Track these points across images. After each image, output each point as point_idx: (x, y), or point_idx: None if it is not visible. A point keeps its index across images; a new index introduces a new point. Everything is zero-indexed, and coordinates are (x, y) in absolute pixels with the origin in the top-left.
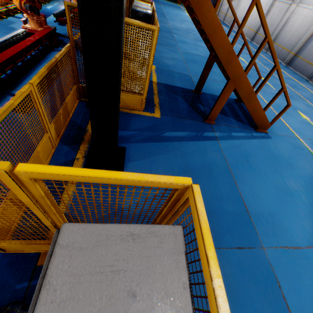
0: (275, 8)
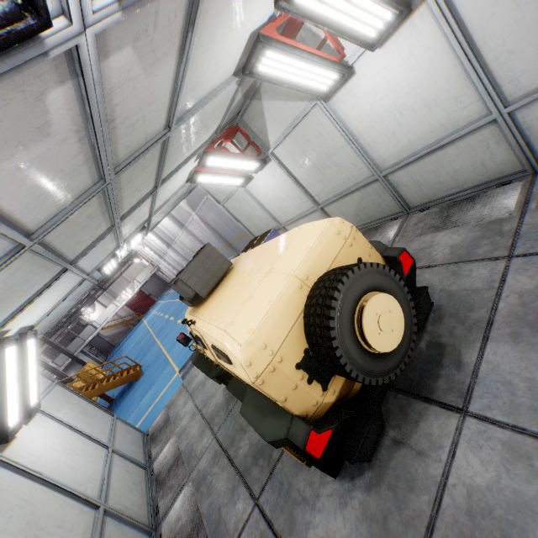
0: (168, 260)
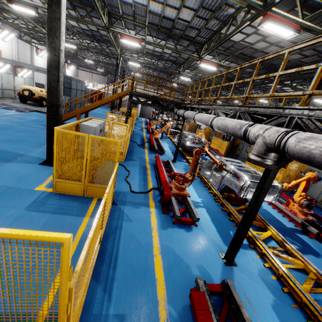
0: None
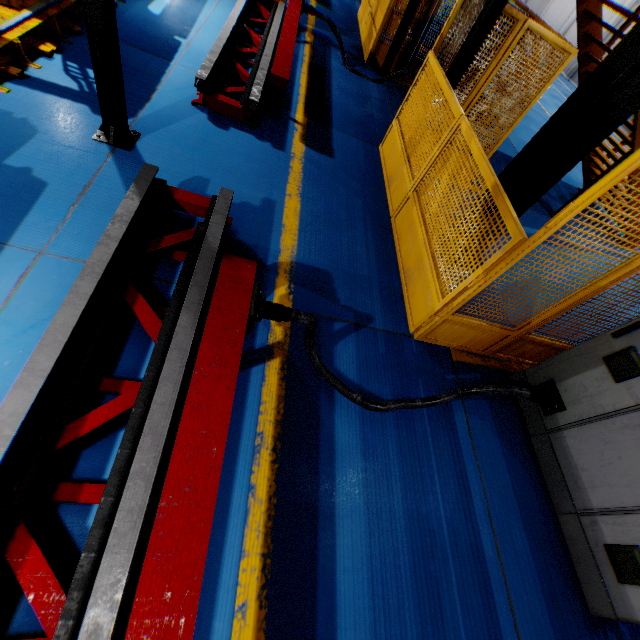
0: None
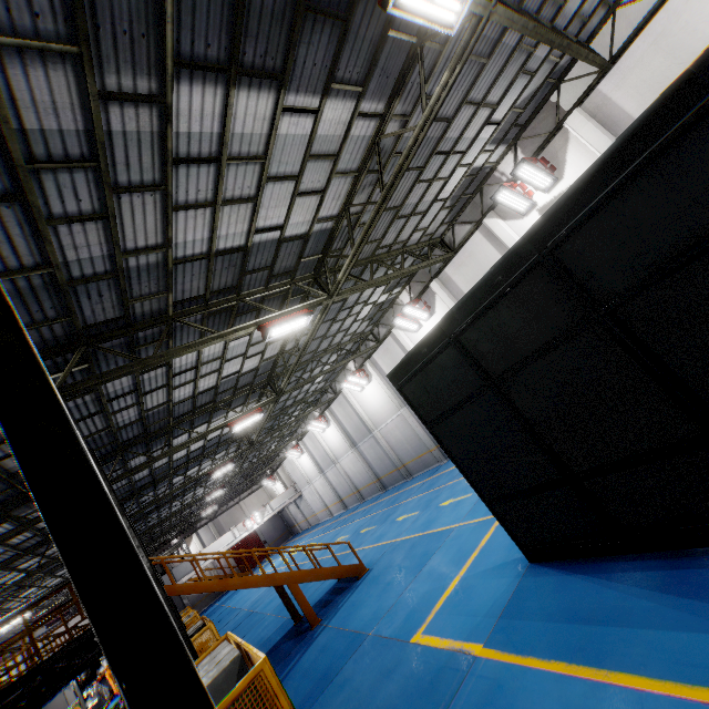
0: (330, 476)
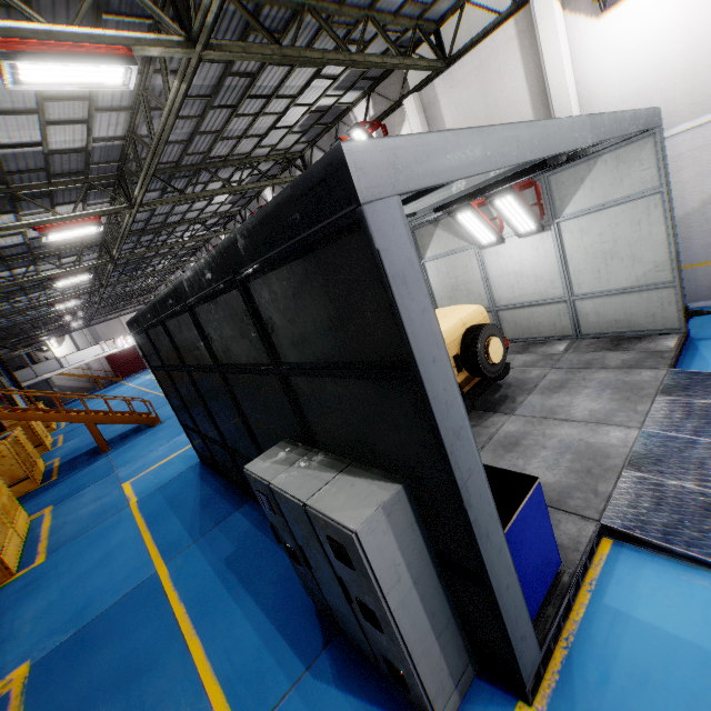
0: None
